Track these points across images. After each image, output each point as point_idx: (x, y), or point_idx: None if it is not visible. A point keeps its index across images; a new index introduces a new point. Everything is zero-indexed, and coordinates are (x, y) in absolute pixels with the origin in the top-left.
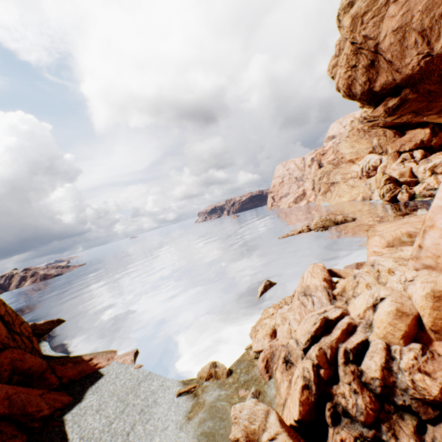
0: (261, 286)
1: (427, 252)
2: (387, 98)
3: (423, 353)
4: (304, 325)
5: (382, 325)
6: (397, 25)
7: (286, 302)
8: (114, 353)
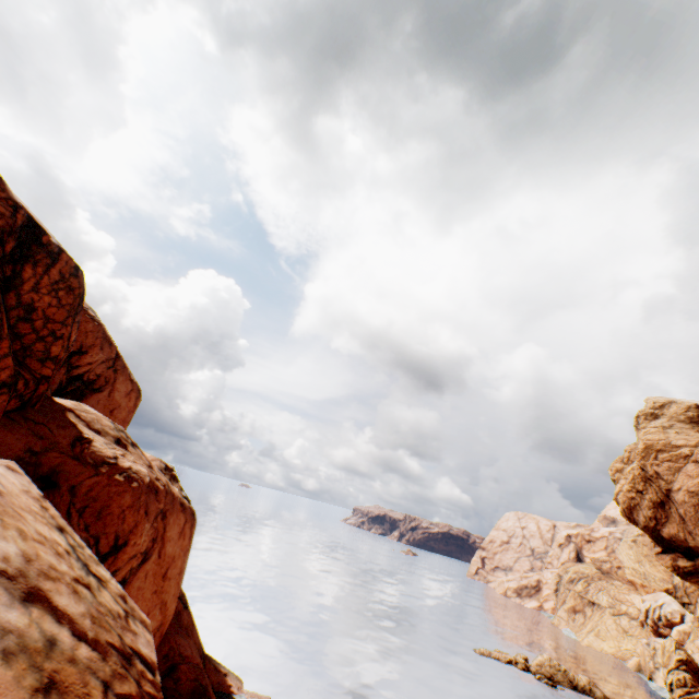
0: None
1: None
2: (677, 552)
3: None
4: None
5: None
6: (693, 488)
7: None
8: (242, 684)
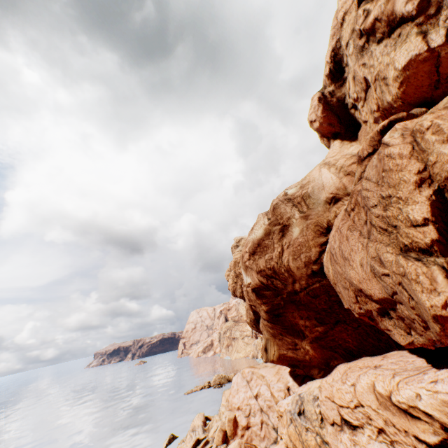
0: (166, 439)
1: (230, 403)
2: None
3: (226, 446)
4: (190, 443)
5: (216, 436)
6: None
7: (184, 440)
8: None
